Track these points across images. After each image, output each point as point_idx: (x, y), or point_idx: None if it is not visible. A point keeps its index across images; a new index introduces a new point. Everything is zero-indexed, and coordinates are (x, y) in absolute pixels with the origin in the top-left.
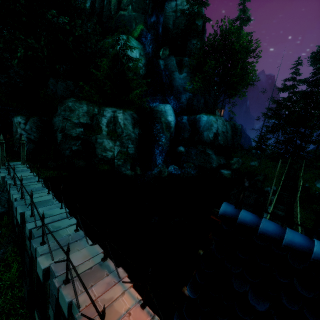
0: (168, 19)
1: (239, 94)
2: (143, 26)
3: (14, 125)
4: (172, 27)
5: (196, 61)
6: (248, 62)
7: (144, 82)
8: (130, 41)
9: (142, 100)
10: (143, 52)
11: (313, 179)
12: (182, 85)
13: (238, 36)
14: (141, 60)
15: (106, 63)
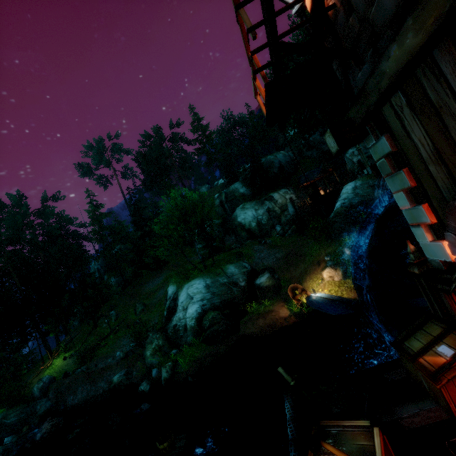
0: None
1: None
2: None
3: (348, 161)
4: None
5: None
6: None
7: None
8: None
9: None
10: None
11: None
12: None
13: None
14: None
15: None
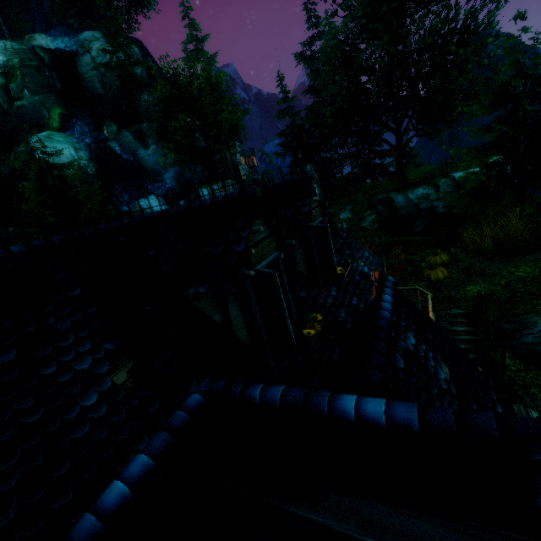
0: (91, 83)
1: (241, 140)
2: (60, 108)
3: None
4: (102, 91)
5: (157, 125)
6: (219, 103)
7: (97, 186)
8: (52, 138)
9: (108, 209)
10: (78, 144)
11: (338, 212)
12: (157, 162)
13: (194, 72)
14: (77, 162)
15: (31, 188)
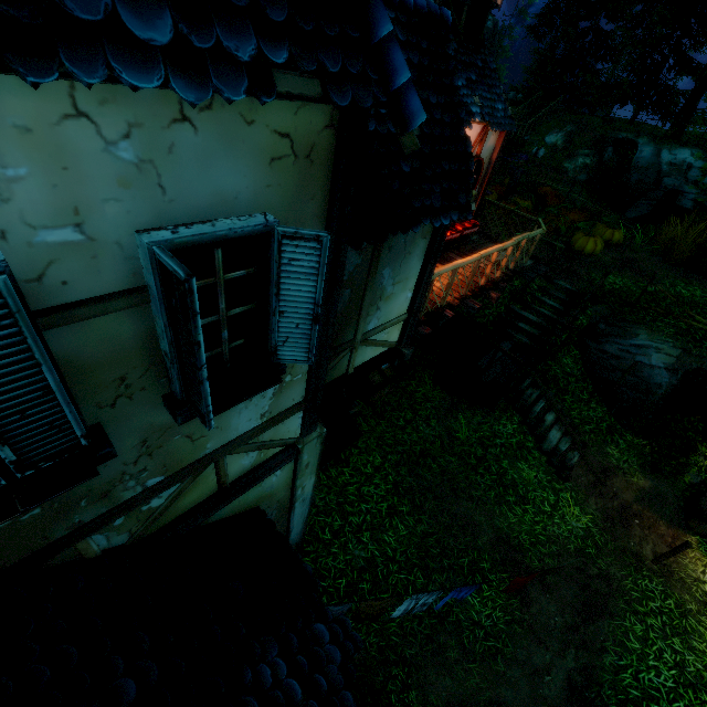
0: None
1: None
2: None
3: None
4: None
5: None
6: None
7: None
8: None
9: None
10: None
11: (550, 130)
12: None
13: None
14: None
15: None
